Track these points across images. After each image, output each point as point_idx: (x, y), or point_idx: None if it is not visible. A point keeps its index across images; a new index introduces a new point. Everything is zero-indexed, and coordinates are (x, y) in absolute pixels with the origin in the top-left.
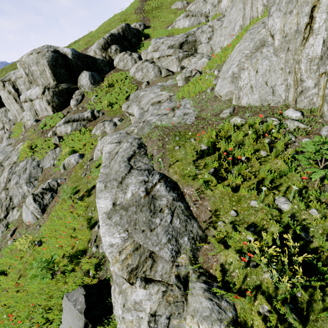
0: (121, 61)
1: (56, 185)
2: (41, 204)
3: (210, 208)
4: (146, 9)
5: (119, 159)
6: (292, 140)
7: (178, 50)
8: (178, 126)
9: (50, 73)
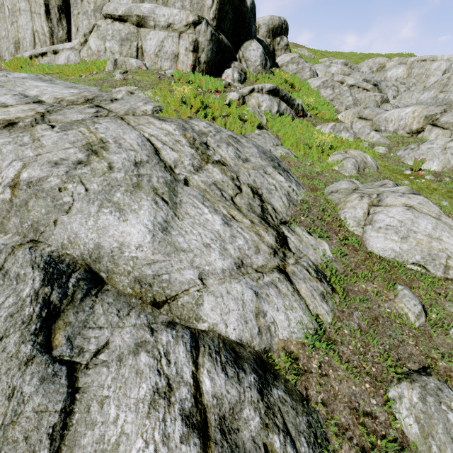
0: (293, 62)
1: None
2: None
3: None
4: None
5: None
6: None
7: (377, 89)
8: None
9: (217, 1)
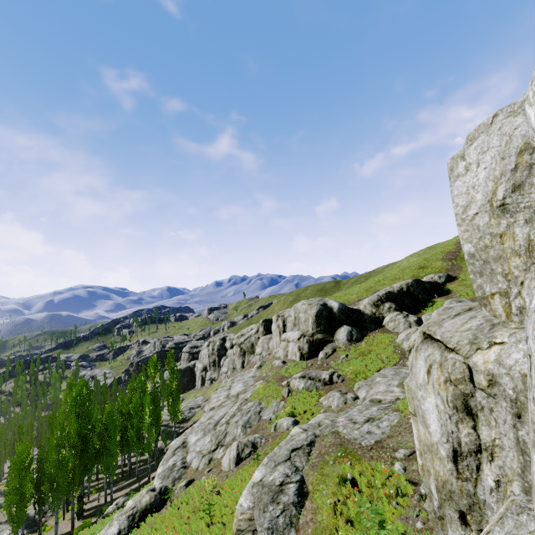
0: (391, 321)
1: (258, 443)
2: (239, 455)
3: (310, 530)
4: (462, 254)
5: (288, 445)
6: (412, 516)
7: None
8: (350, 442)
9: (312, 322)
